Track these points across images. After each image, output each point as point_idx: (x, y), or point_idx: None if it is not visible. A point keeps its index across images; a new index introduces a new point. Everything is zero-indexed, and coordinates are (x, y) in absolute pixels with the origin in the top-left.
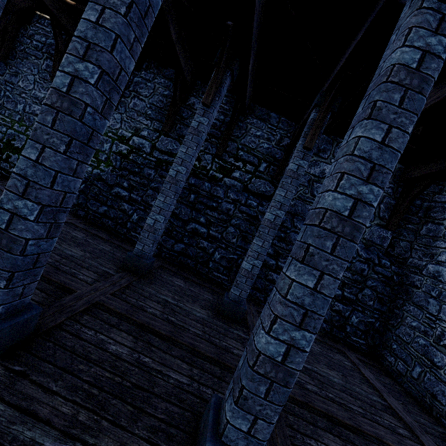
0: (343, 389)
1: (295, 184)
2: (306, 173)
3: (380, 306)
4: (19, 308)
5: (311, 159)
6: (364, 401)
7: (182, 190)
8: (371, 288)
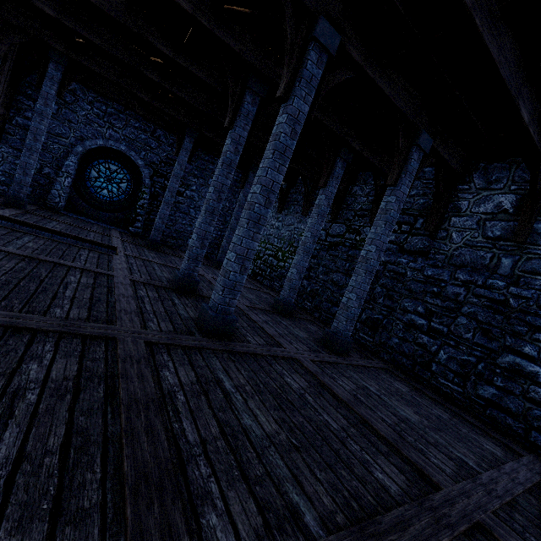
0: (399, 416)
1: (384, 219)
2: (473, 214)
3: None
4: (192, 276)
5: (479, 196)
6: (420, 435)
7: (341, 261)
8: None
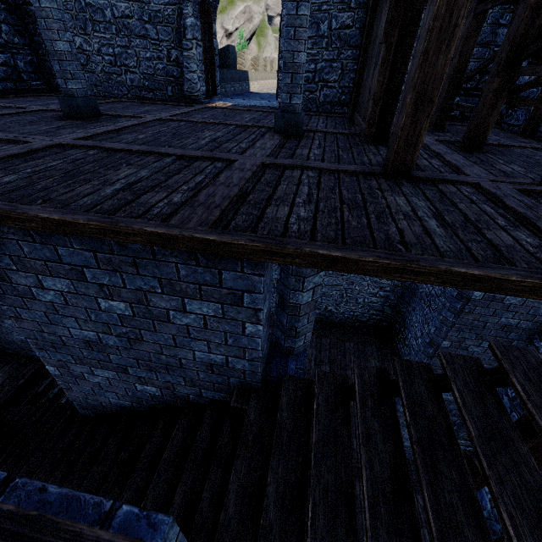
0: None
1: None
2: None
3: (24, 40)
4: None
5: None
6: None
7: None
8: (5, 23)
